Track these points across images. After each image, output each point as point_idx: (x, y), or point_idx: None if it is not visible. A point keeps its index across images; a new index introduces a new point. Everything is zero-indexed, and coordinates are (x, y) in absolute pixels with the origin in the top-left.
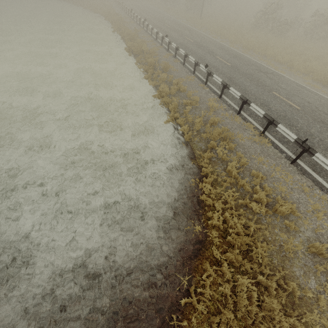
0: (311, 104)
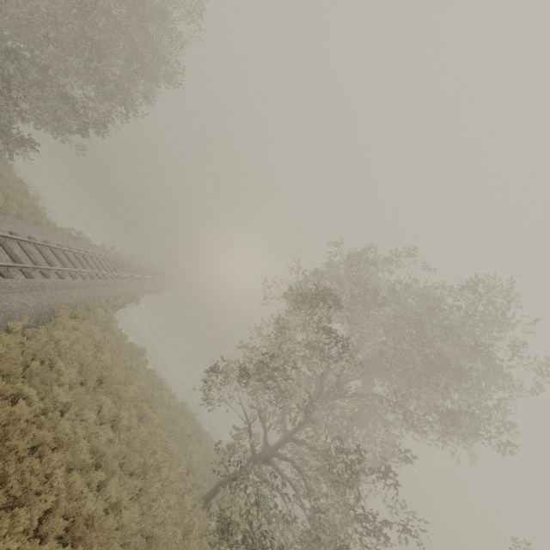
0: None
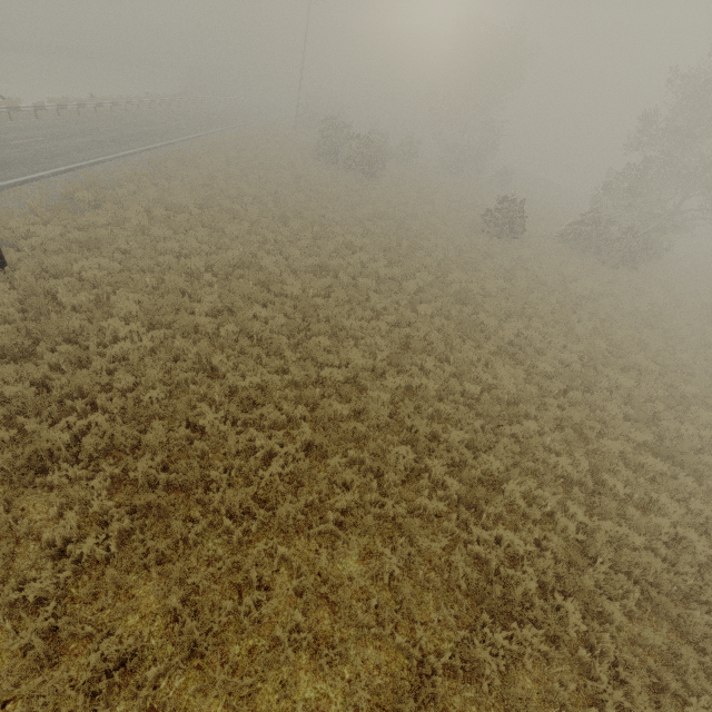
0: (41, 149)
